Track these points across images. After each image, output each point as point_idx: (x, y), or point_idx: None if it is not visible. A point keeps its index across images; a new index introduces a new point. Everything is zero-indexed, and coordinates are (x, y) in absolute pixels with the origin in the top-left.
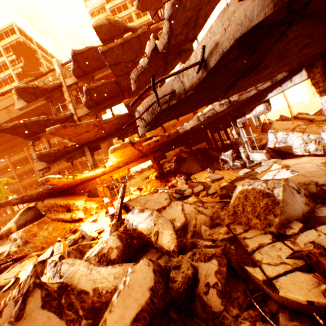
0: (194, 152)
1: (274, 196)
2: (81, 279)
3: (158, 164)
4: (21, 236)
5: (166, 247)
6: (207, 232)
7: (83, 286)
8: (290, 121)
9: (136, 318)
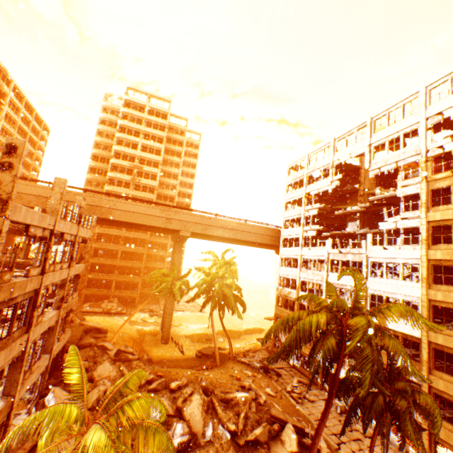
0: None
1: None
2: None
3: None
4: None
5: None
6: None
7: None
8: (113, 368)
9: None
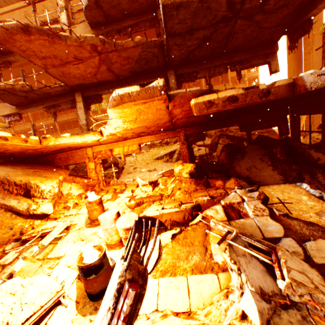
0: (241, 138)
1: None
2: None
3: (188, 147)
4: None
5: None
6: None
7: None
8: None
9: None
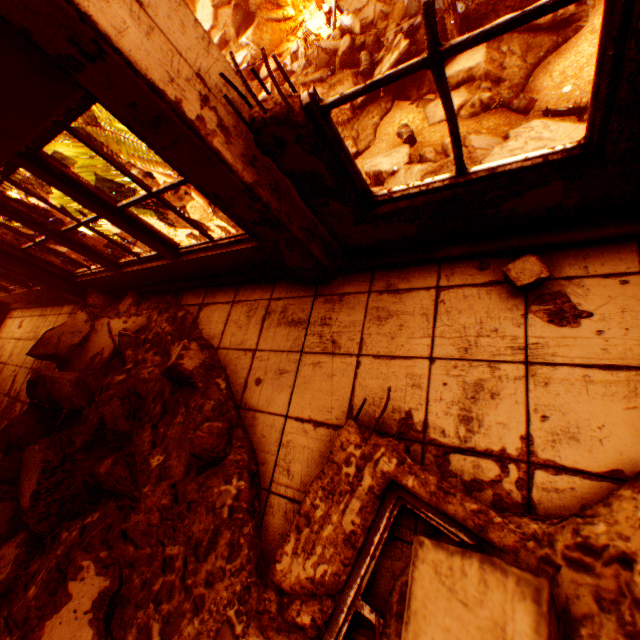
0: None
1: (404, 5)
2: (329, 47)
3: None
4: (253, 42)
5: (357, 34)
6: (379, 26)
7: (330, 49)
8: None
9: (346, 49)
